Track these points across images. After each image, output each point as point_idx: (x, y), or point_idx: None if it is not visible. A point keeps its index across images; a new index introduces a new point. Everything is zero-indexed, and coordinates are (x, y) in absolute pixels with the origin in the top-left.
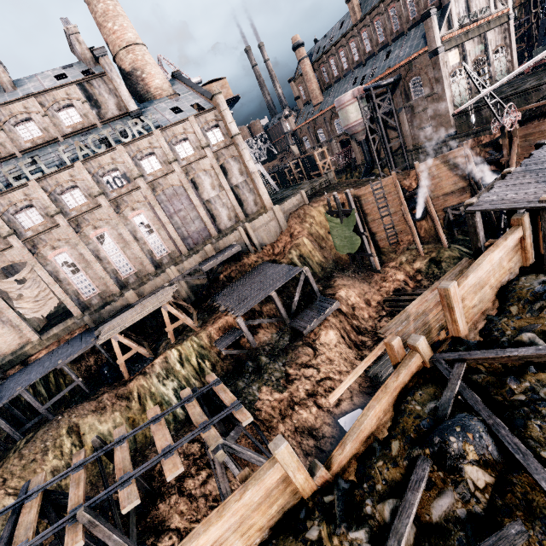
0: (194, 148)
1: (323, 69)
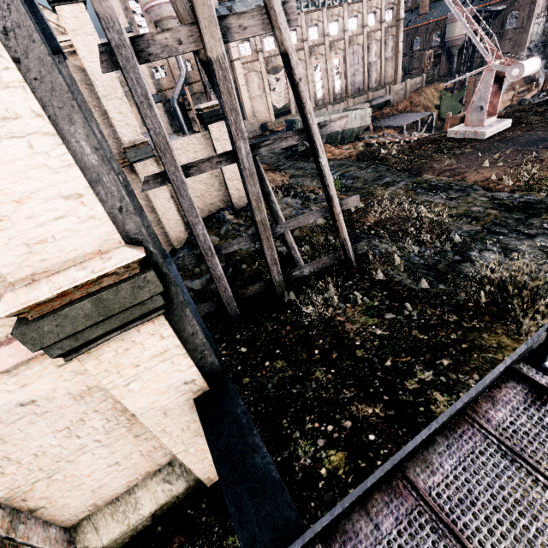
0: (376, 21)
1: None
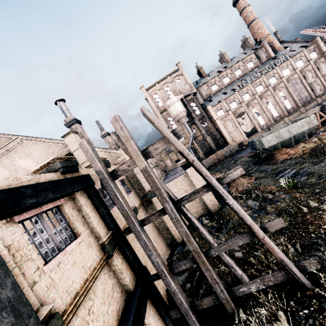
0: (304, 62)
1: None
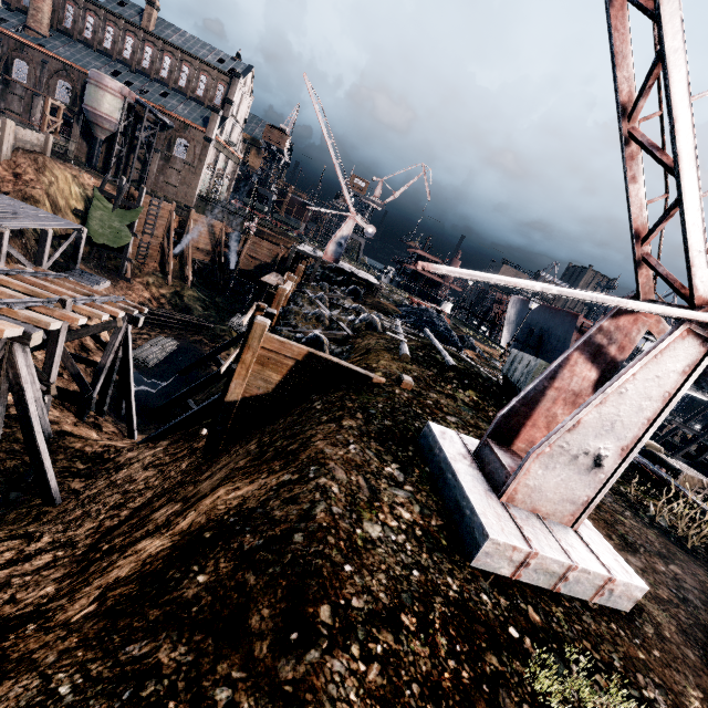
0: None
1: (71, 9)
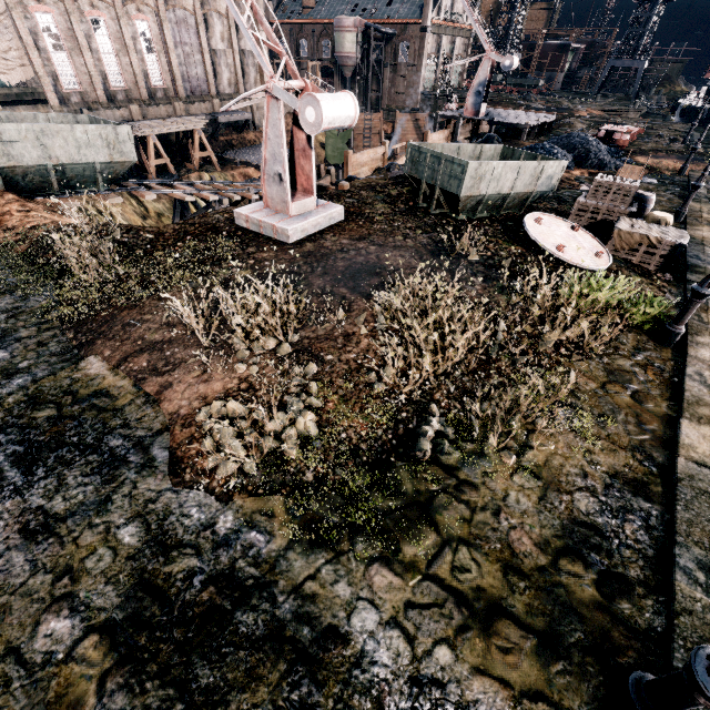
0: None
1: None
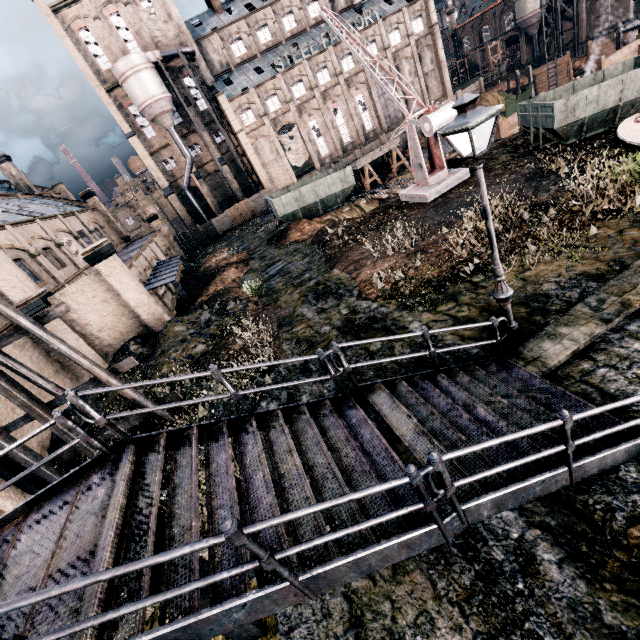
0: (402, 37)
1: None
